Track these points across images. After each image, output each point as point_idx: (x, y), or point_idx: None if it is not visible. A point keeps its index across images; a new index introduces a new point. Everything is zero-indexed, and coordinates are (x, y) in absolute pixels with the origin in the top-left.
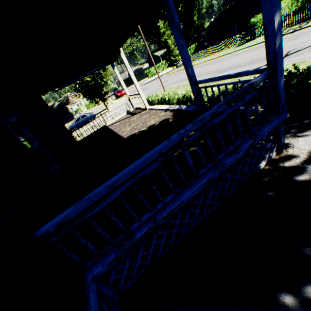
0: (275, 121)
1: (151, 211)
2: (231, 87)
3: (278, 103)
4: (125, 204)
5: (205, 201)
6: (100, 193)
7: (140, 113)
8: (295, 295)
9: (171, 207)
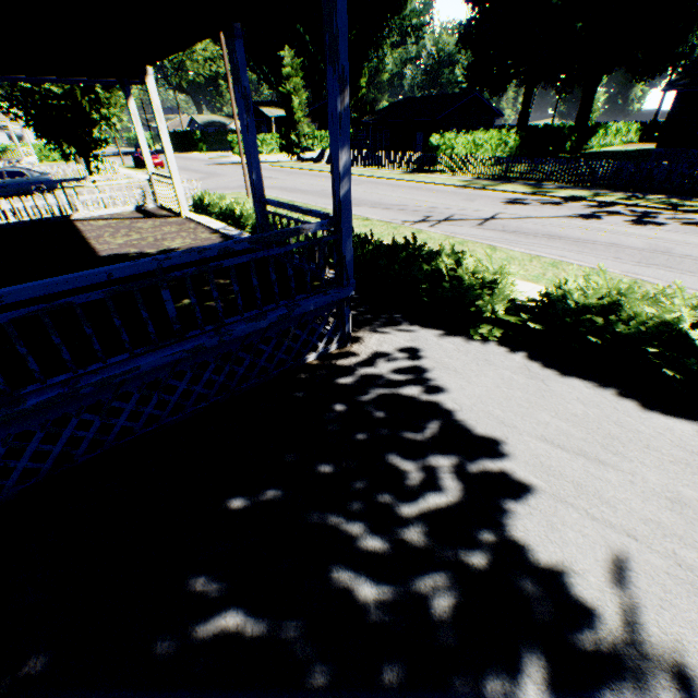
0: (331, 295)
1: (75, 372)
2: None
3: (343, 272)
4: (18, 342)
5: (195, 387)
6: None
7: (165, 219)
8: (247, 499)
9: (115, 371)
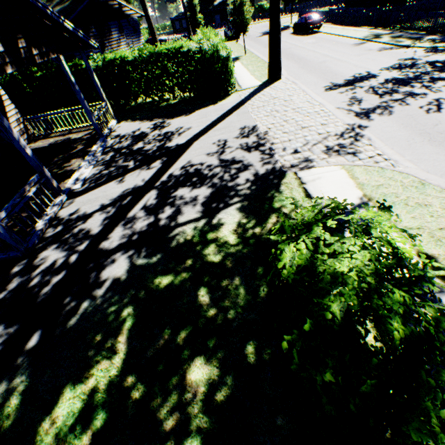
0: None
1: None
2: None
3: None
4: None
5: None
6: None
7: None
8: None
9: None
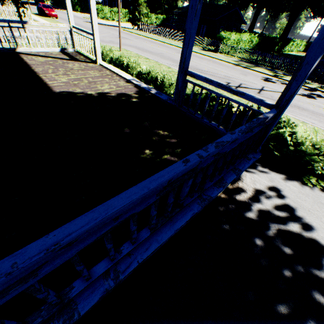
0: (253, 160)
1: (113, 259)
2: (204, 94)
3: (260, 143)
4: (78, 264)
5: None
6: (30, 266)
7: (86, 63)
8: None
9: (145, 253)
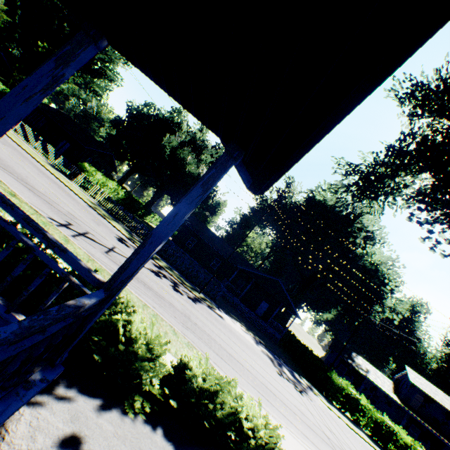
0: (39, 388)
1: None
2: None
3: (68, 347)
4: None
5: None
6: None
7: None
8: None
9: None
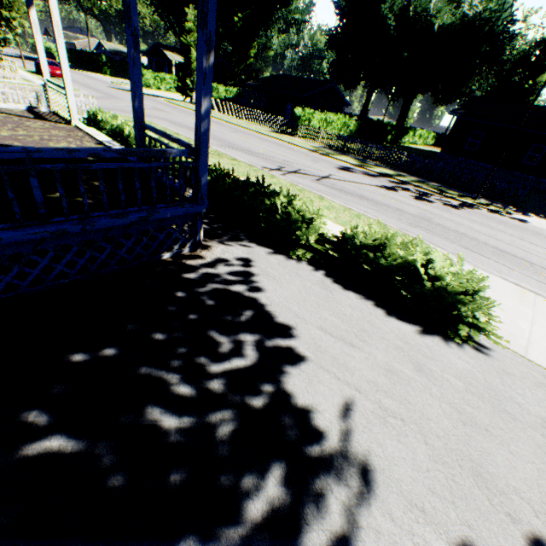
0: (187, 208)
1: None
2: None
3: (199, 192)
4: None
5: (57, 265)
6: None
7: (55, 124)
8: (88, 355)
9: None
